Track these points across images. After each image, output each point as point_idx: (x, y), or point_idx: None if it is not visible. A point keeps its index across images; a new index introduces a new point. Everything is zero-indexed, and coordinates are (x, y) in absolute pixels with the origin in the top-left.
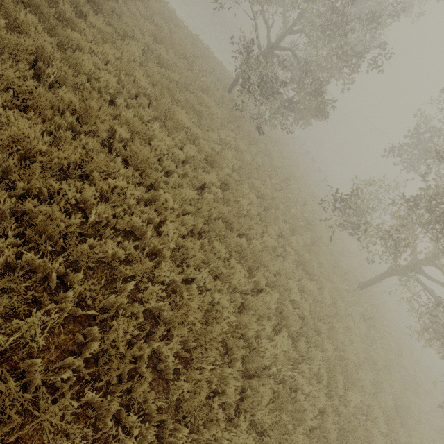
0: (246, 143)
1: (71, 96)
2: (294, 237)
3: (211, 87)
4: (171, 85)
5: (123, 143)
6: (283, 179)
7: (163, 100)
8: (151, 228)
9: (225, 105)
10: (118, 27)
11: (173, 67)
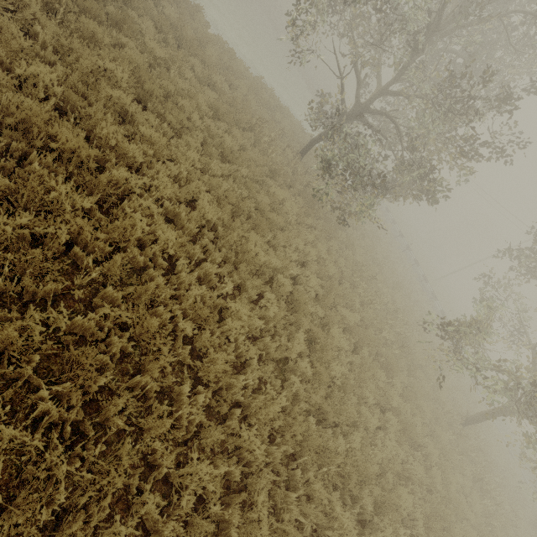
0: (325, 239)
1: (121, 312)
2: (394, 390)
3: (281, 160)
4: (239, 190)
5: (190, 347)
6: (367, 276)
7: (234, 233)
8: (236, 518)
9: (298, 185)
10: (174, 120)
11: (241, 159)
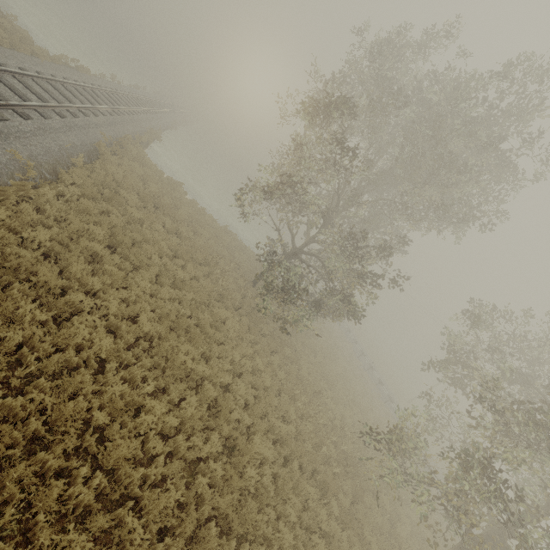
0: (268, 353)
1: (45, 397)
2: (324, 509)
3: (233, 287)
4: (183, 309)
5: (98, 435)
6: (314, 391)
7: (166, 343)
8: None
9: (246, 307)
10: (135, 259)
11: (189, 286)
